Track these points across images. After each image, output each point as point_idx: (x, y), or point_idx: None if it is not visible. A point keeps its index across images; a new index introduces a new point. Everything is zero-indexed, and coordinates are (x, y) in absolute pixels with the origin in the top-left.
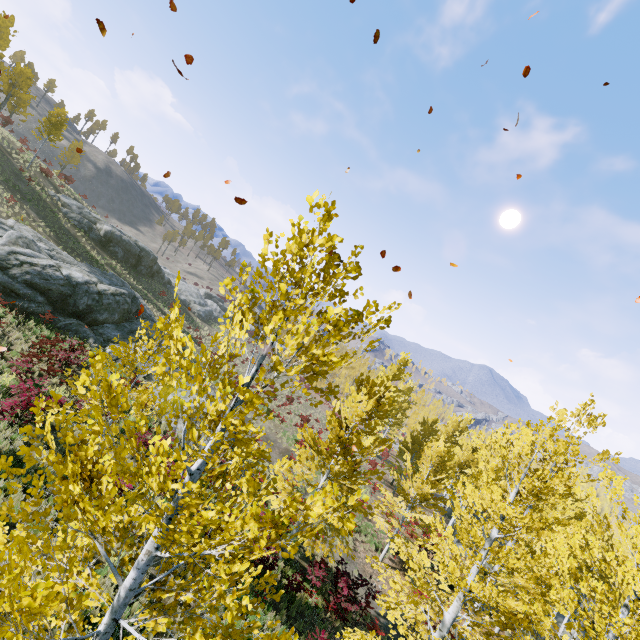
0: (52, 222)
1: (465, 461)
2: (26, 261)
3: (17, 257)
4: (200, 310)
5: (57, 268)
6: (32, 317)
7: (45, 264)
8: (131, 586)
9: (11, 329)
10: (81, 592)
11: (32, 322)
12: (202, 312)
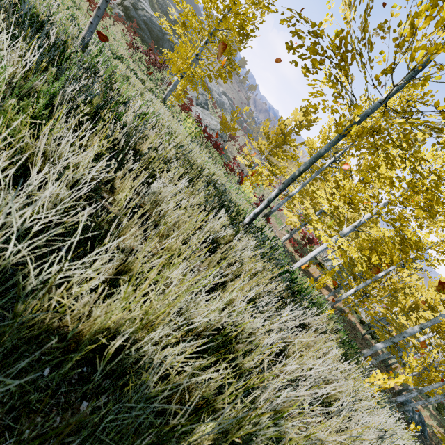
0: (149, 0)
1: (350, 218)
2: (144, 8)
3: (141, 5)
4: (218, 98)
5: (157, 20)
6: (145, 43)
7: (152, 14)
8: (219, 22)
9: (138, 43)
10: (209, 17)
11: (145, 46)
12: (218, 100)
